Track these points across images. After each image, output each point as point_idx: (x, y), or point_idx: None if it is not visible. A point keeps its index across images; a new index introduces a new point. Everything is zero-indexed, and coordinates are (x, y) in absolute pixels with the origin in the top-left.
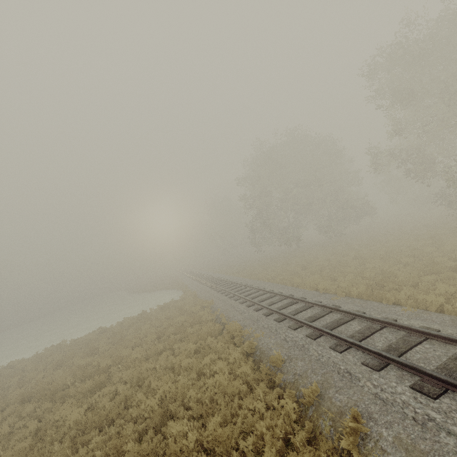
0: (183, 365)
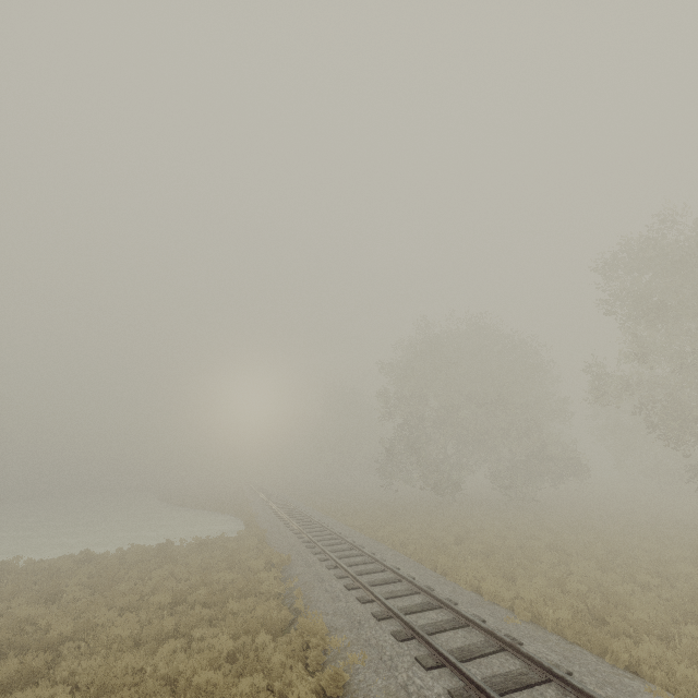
0: (196, 684)
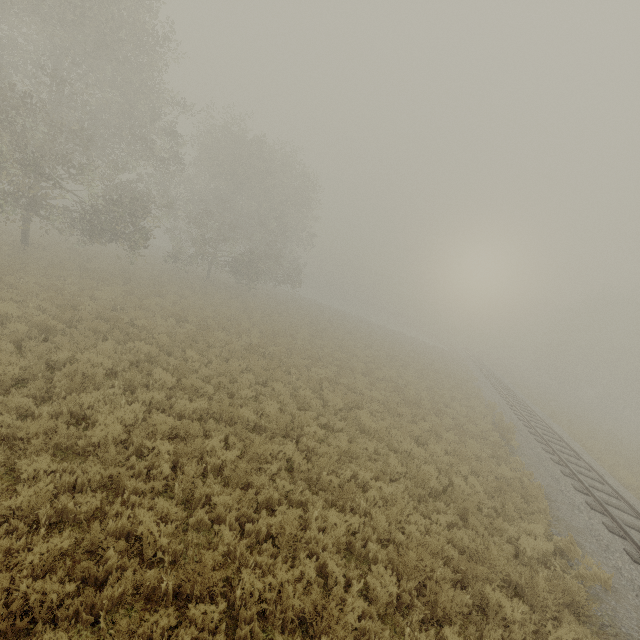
0: (442, 360)
